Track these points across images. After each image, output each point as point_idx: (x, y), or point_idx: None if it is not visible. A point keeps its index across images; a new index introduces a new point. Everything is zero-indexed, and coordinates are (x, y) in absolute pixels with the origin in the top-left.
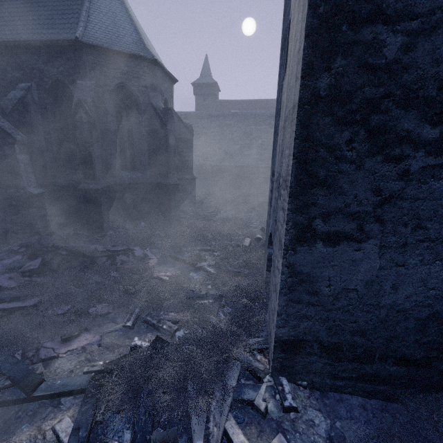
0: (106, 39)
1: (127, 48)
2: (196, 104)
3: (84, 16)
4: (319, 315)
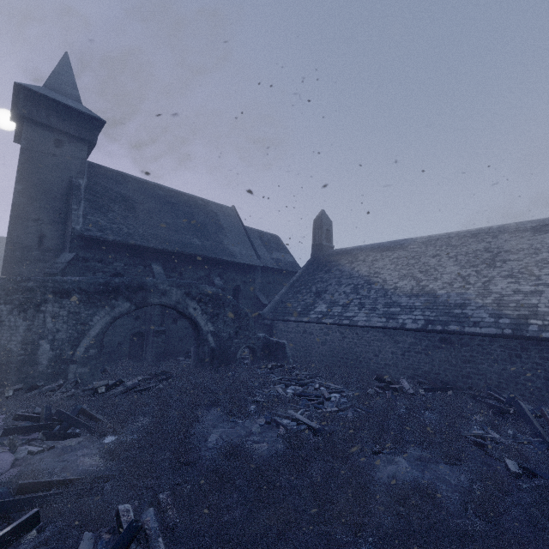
0: None
1: None
2: None
3: None
4: None
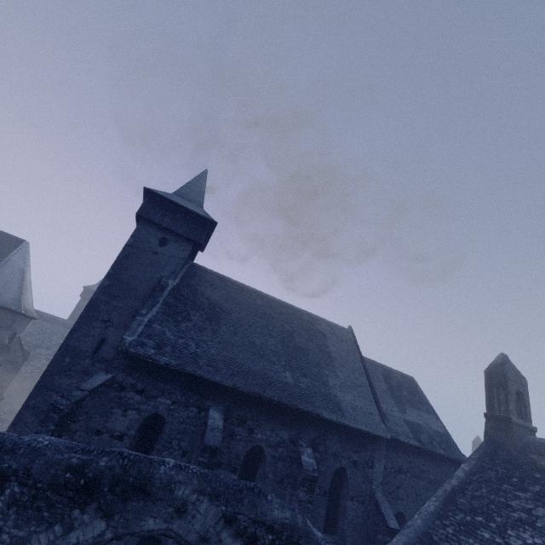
0: None
1: (3, 302)
2: (78, 304)
3: None
4: None
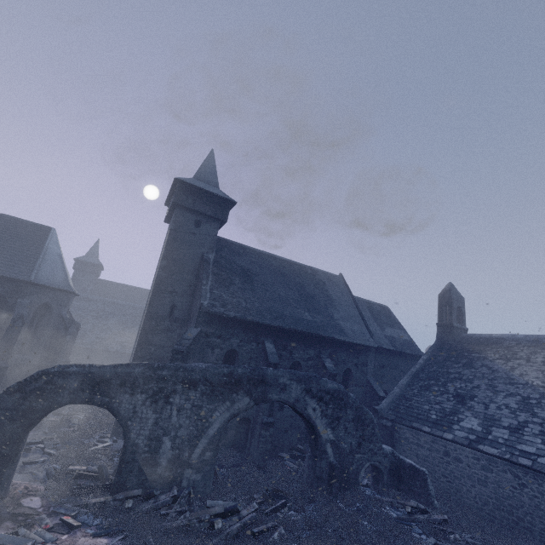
0: (48, 280)
1: (58, 285)
2: (73, 276)
3: (37, 267)
4: None
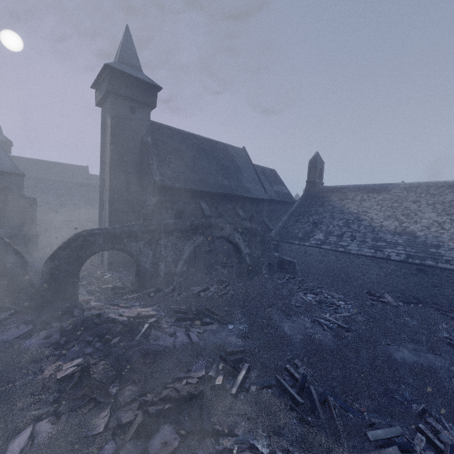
0: None
1: (9, 169)
2: None
3: None
4: (116, 256)
